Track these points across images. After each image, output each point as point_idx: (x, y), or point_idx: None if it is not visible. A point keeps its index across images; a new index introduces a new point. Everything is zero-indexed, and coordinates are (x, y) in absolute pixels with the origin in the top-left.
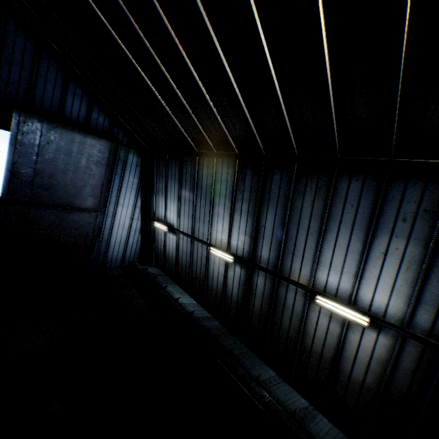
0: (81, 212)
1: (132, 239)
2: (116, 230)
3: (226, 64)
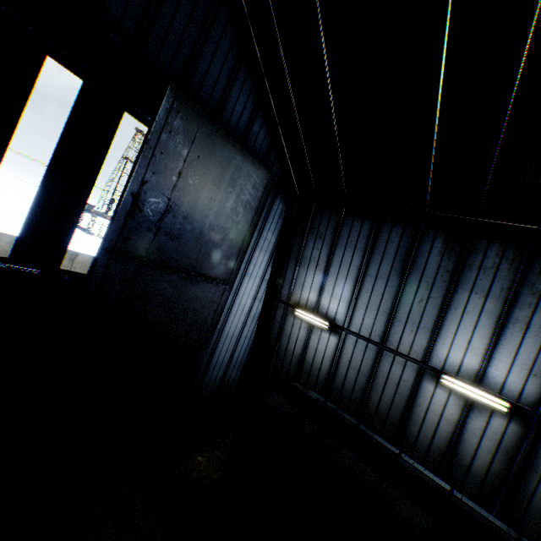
0: (207, 284)
1: (247, 330)
2: (233, 315)
3: None
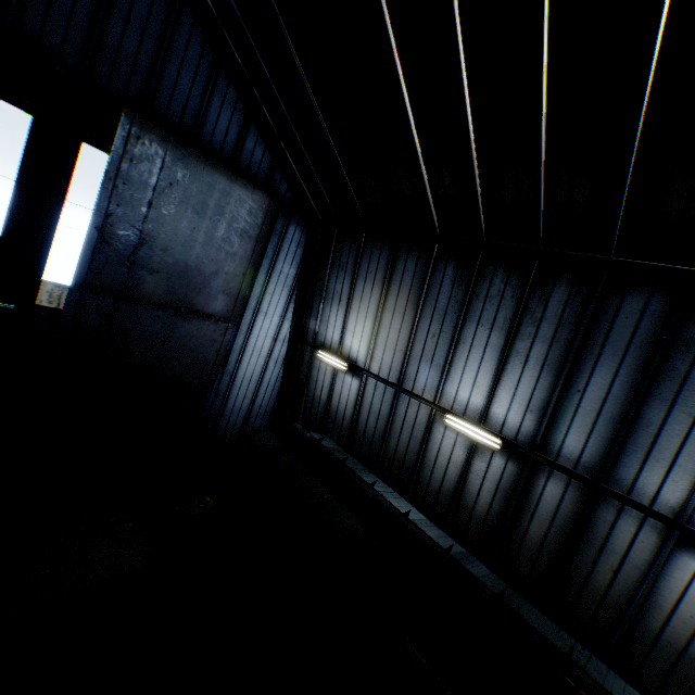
0: (203, 321)
1: (270, 375)
2: (248, 357)
3: (652, 65)
